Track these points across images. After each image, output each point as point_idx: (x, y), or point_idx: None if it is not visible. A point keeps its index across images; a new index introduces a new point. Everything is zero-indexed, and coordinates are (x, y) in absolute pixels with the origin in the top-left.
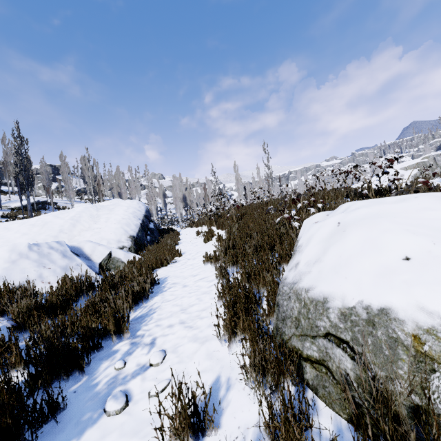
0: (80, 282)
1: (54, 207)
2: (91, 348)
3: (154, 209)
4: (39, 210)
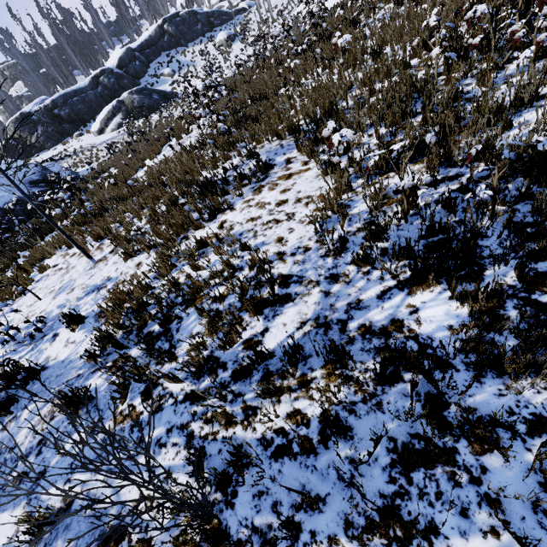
0: None
1: None
2: None
3: None
4: None
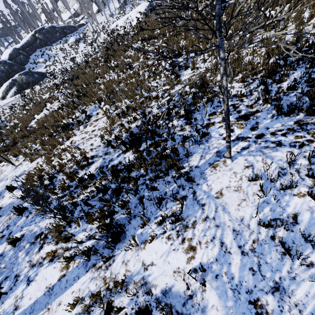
0: None
1: (129, 1)
2: None
3: None
4: (125, 6)
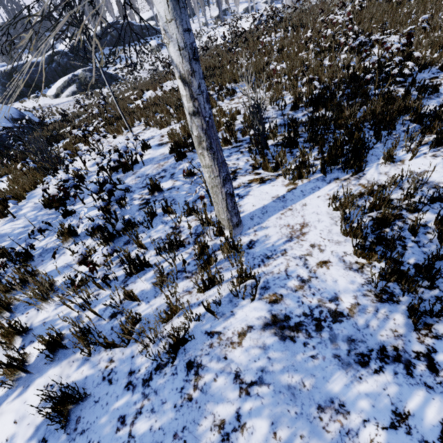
0: None
1: (229, 12)
2: None
3: (288, 3)
4: (224, 17)
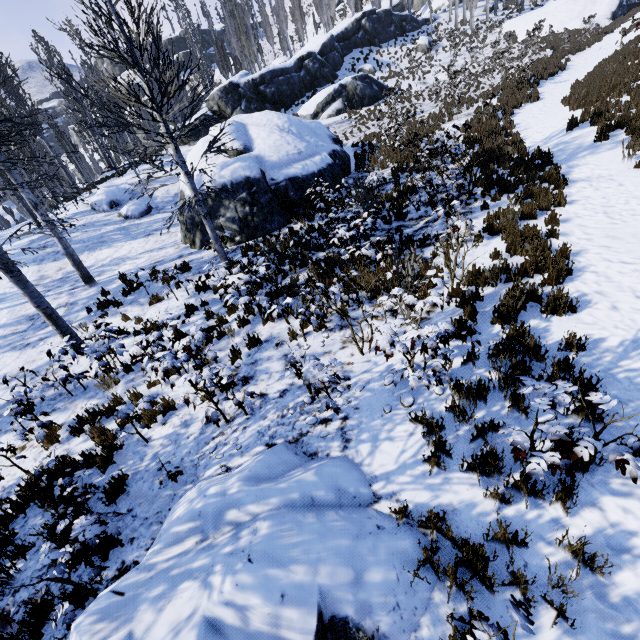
0: (599, 27)
1: None
2: (607, 34)
3: None
4: None
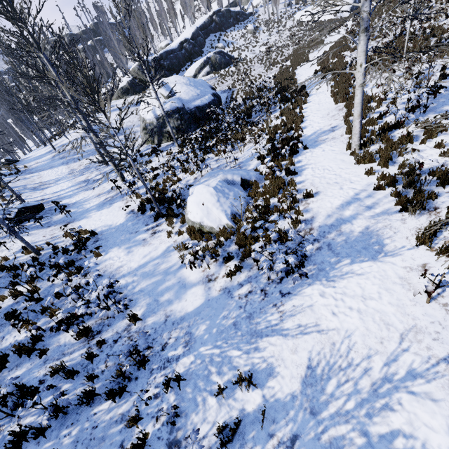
0: (343, 17)
1: None
2: (346, 21)
3: None
4: None
